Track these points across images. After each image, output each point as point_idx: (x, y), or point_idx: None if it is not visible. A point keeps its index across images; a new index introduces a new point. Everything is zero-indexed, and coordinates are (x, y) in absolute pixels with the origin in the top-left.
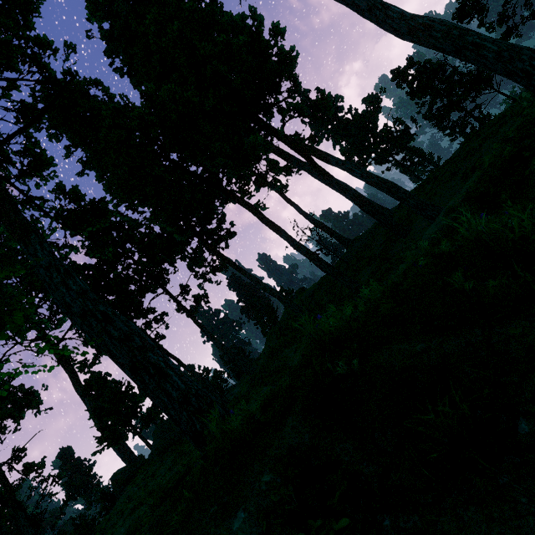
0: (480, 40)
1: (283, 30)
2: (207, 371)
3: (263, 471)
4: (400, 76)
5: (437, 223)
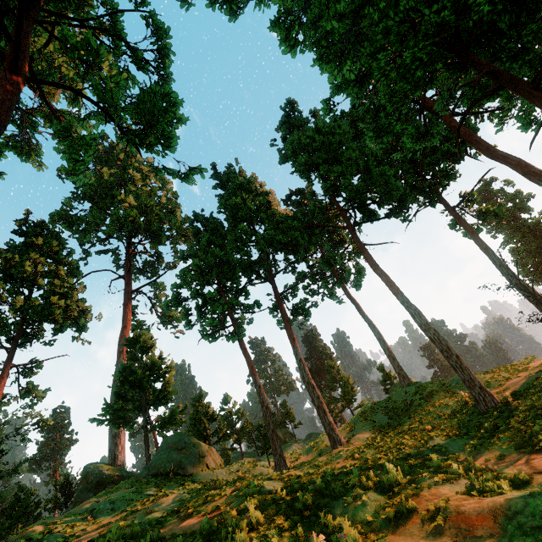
0: None
1: None
2: (241, 414)
3: None
4: None
5: None
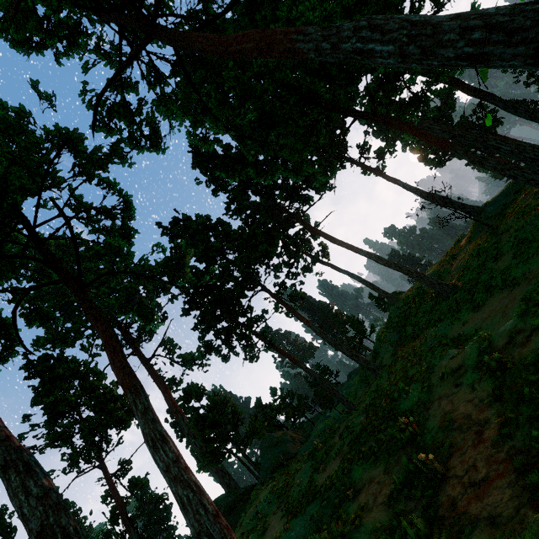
0: None
1: None
2: (292, 394)
3: None
4: None
5: None
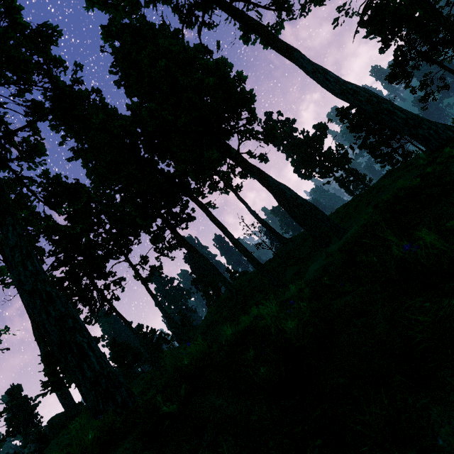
0: (392, 108)
1: (245, 77)
2: (153, 332)
3: None
4: (343, 114)
5: (318, 262)
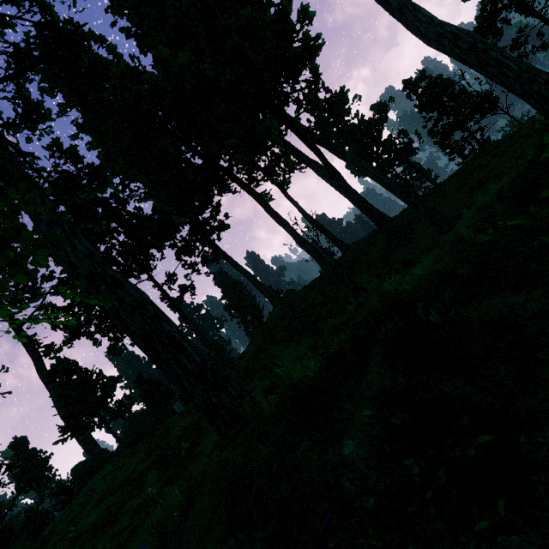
0: (502, 57)
1: (312, 14)
2: None
3: (360, 408)
4: (411, 87)
5: (469, 219)
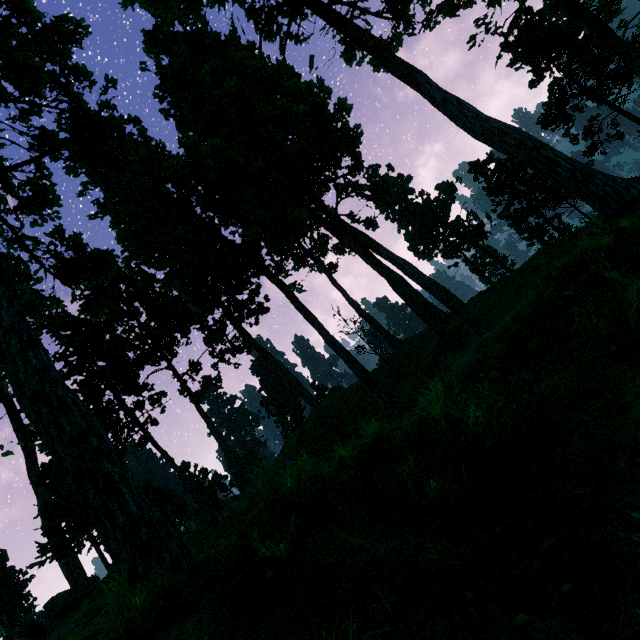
0: (554, 156)
1: (350, 107)
2: (205, 473)
3: None
4: (478, 169)
5: (466, 357)
